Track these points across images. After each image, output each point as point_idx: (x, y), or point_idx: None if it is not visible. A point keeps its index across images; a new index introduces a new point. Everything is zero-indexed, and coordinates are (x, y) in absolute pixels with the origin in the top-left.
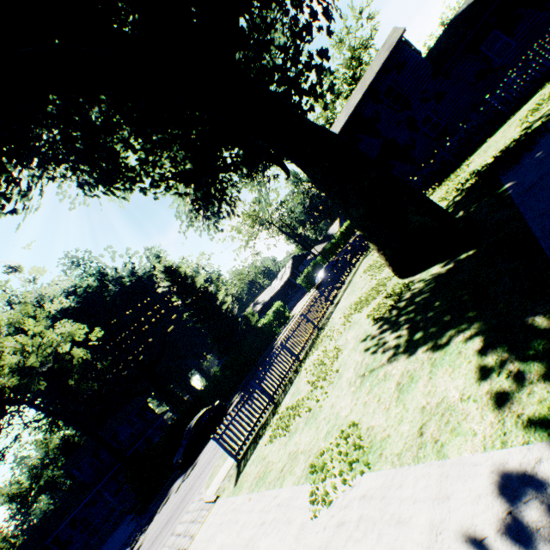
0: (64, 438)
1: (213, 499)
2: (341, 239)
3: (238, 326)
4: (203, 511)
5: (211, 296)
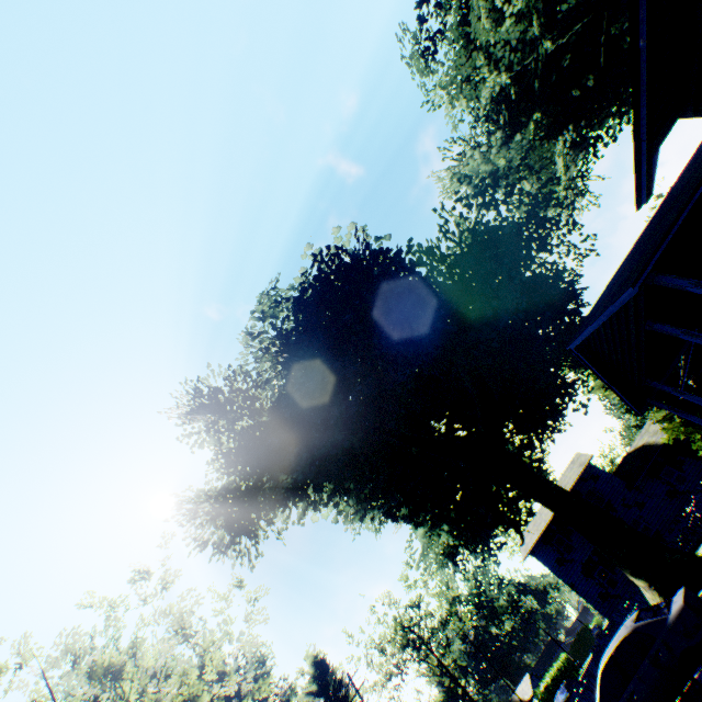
0: None
1: None
2: (548, 698)
3: None
4: None
5: None
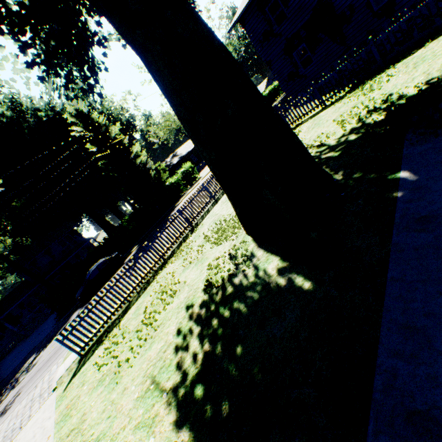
0: (14, 242)
1: (53, 388)
2: None
3: (151, 180)
4: (47, 392)
5: (125, 148)
